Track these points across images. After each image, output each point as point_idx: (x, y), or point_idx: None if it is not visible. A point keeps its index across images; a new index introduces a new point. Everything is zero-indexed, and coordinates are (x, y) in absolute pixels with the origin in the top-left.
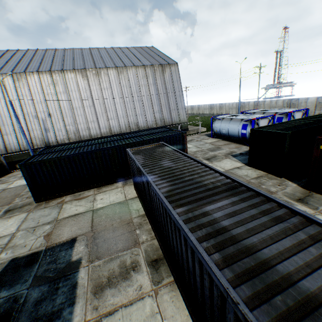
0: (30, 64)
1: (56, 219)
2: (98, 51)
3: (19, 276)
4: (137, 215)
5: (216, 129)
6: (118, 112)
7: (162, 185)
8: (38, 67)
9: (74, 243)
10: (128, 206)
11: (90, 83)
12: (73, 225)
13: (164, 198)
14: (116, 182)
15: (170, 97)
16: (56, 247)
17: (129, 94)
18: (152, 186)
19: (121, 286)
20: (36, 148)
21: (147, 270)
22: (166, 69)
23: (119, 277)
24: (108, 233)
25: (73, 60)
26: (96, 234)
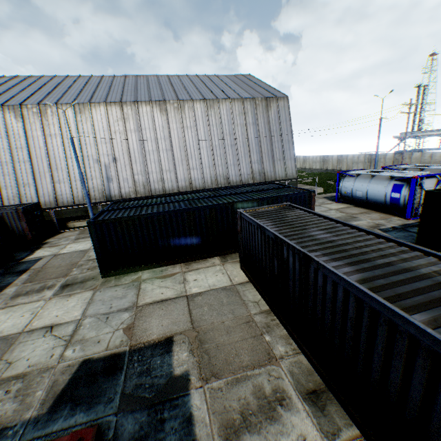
0: (95, 93)
1: (135, 305)
2: (179, 79)
3: (98, 391)
4: (258, 310)
5: (345, 190)
6: (204, 160)
7: (341, 269)
8: (106, 97)
9: (170, 345)
10: (239, 295)
11: (170, 120)
12: (162, 316)
13: (371, 293)
14: (211, 257)
15: (275, 143)
16: (145, 349)
17: (219, 136)
18: (325, 269)
19: (268, 431)
20: (93, 202)
21: (305, 408)
22: (272, 104)
23: (260, 415)
24: (221, 335)
25: (149, 89)
26: (202, 335)
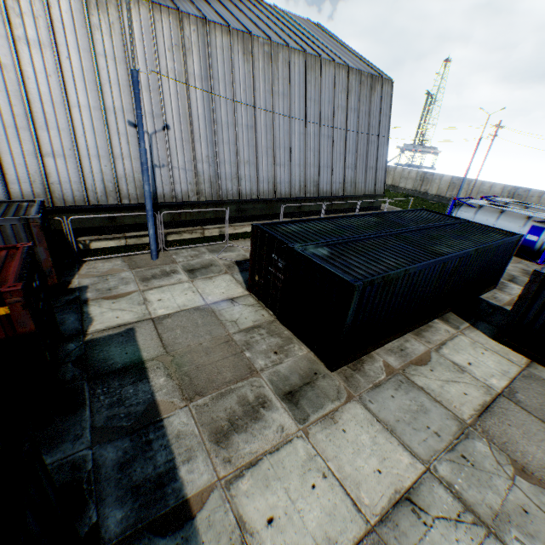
0: None
1: (463, 422)
2: None
3: None
4: None
5: None
6: (294, 154)
7: None
8: None
9: None
10: None
11: (256, 74)
12: (526, 437)
13: None
14: (430, 320)
15: (371, 144)
16: None
17: (315, 120)
18: None
19: None
20: (128, 205)
21: None
22: (377, 87)
23: None
24: None
25: None
26: None
